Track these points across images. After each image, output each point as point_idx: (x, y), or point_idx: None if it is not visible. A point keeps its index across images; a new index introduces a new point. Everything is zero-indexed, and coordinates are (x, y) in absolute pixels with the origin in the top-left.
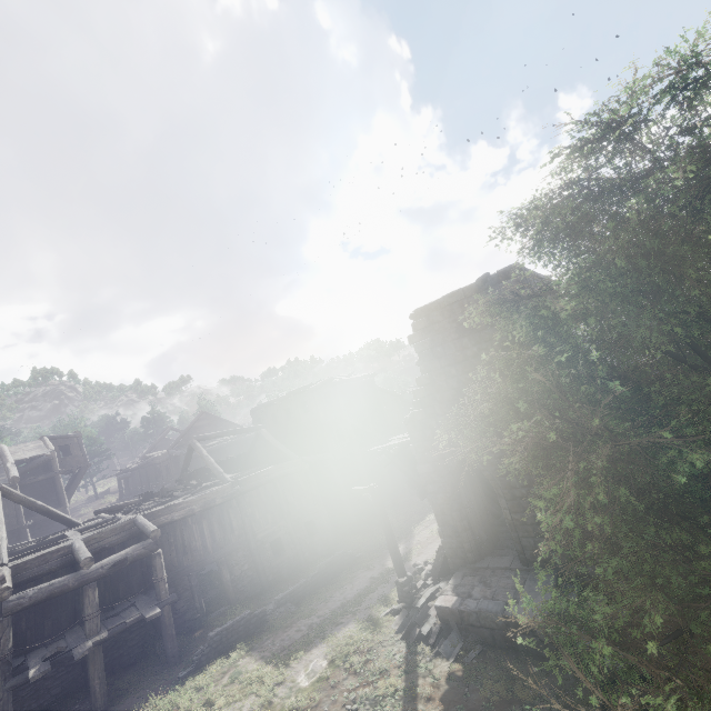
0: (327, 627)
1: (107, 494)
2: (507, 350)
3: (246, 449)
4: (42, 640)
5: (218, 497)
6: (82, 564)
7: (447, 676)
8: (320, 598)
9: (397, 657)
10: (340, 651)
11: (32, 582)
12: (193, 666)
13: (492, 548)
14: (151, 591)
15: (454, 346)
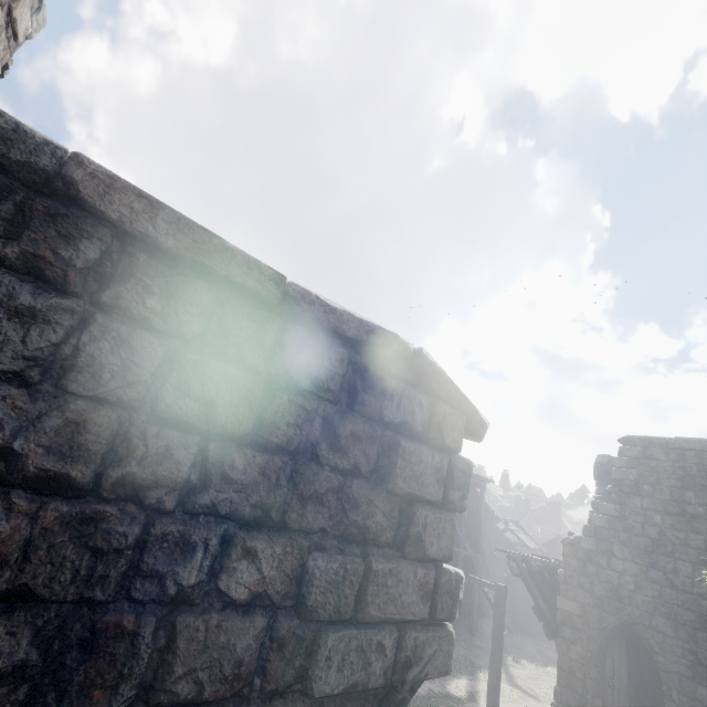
0: None
1: None
2: None
3: None
4: None
5: None
6: None
7: None
8: None
9: None
10: None
11: None
12: None
13: None
14: None
15: (671, 493)
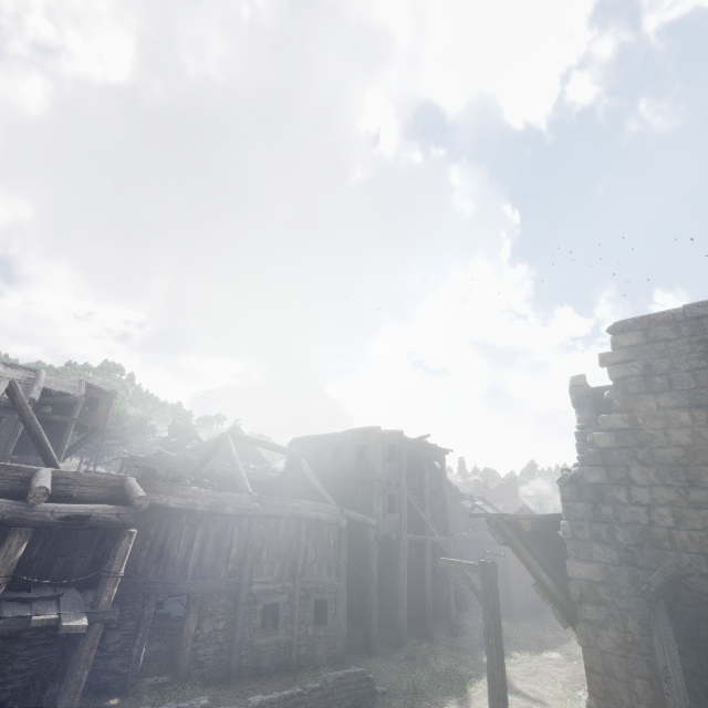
0: None
1: None
2: None
3: None
4: None
5: (230, 504)
6: (32, 493)
7: None
8: None
9: None
10: None
11: None
12: None
13: None
14: (90, 591)
15: (695, 378)
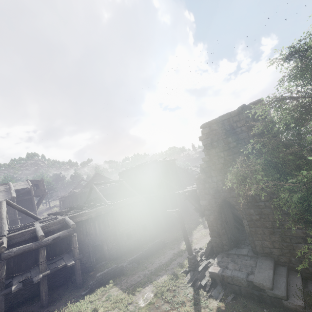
0: (152, 276)
1: (54, 207)
2: (252, 144)
3: (115, 190)
4: (20, 272)
5: (103, 210)
6: (39, 238)
7: (216, 309)
8: (149, 261)
9: (189, 295)
10: (160, 289)
11: (17, 244)
12: (89, 289)
13: (236, 244)
14: (71, 252)
15: (223, 141)
